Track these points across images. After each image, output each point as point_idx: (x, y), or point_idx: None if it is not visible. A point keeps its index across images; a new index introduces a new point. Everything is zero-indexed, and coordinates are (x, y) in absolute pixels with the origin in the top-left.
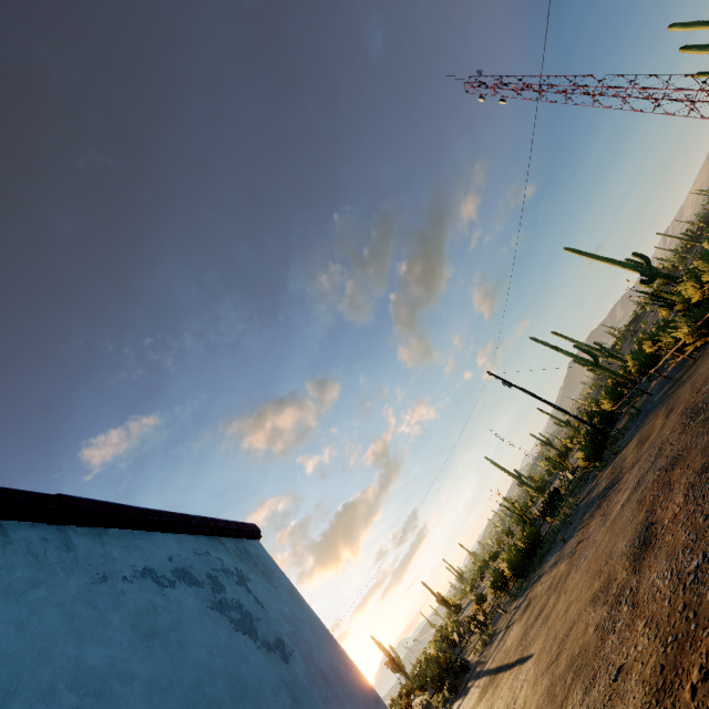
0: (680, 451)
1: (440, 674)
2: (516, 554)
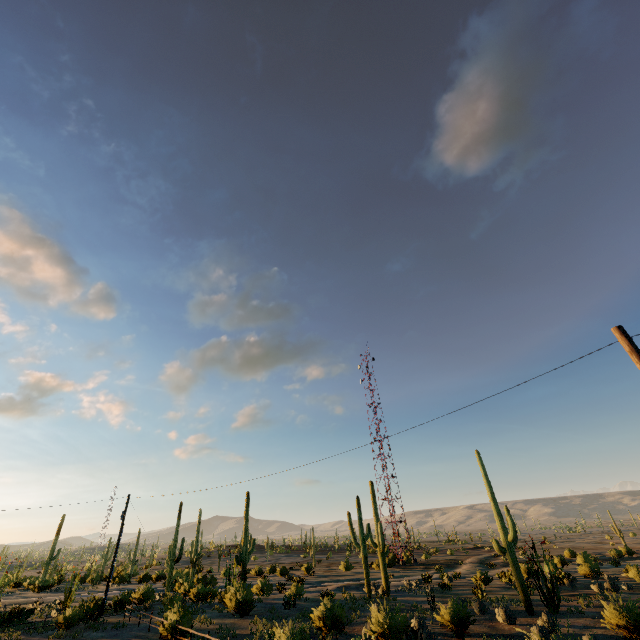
0: None
1: None
2: None
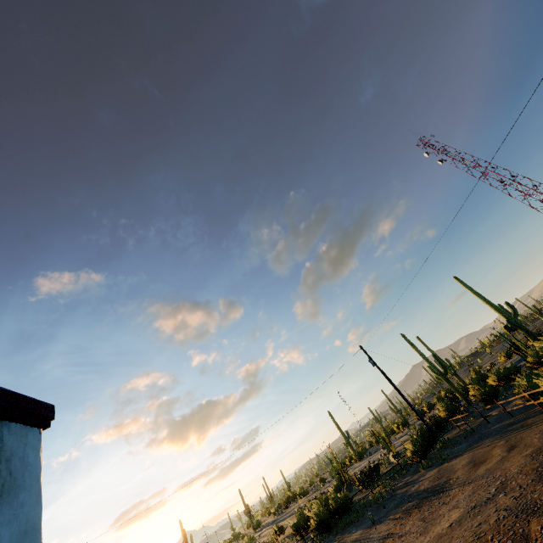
0: (539, 503)
1: None
2: (326, 510)
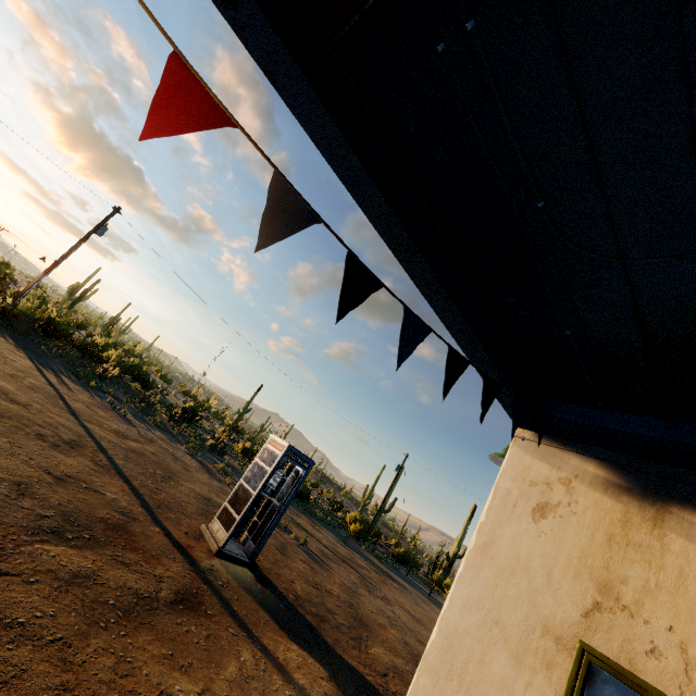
0: None
1: (186, 413)
2: None
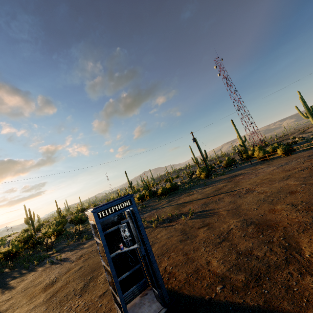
0: None
1: None
2: (167, 188)
